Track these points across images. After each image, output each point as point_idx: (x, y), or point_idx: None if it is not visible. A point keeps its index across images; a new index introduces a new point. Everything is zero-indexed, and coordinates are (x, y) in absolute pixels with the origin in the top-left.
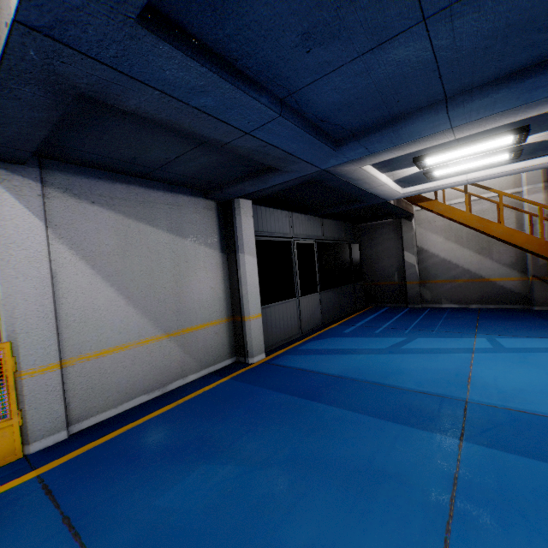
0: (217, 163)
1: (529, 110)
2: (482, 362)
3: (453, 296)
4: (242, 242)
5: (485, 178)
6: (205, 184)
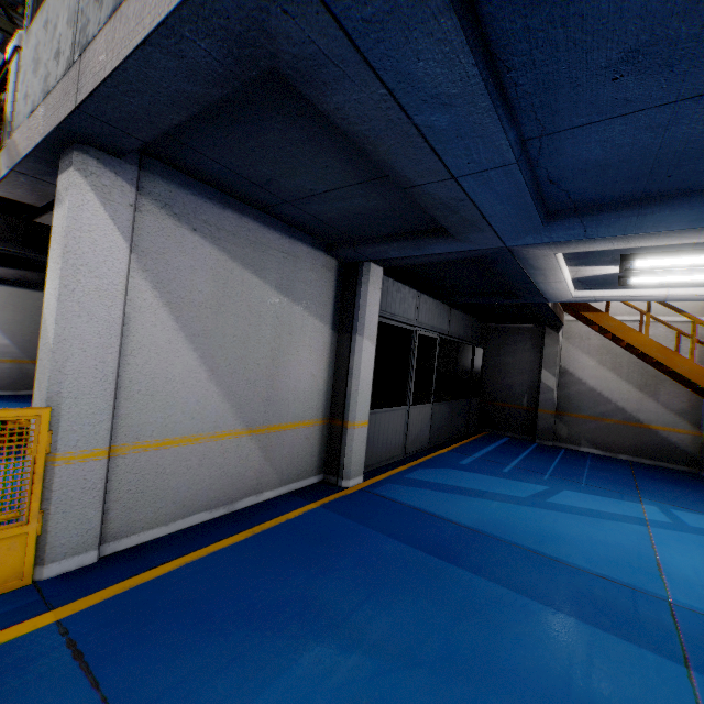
0: (371, 211)
1: None
2: (666, 543)
3: (597, 439)
4: (364, 321)
5: (690, 298)
6: (336, 235)
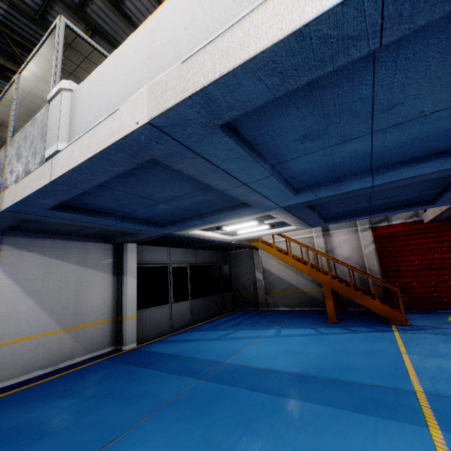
0: (106, 230)
1: (239, 218)
2: (257, 343)
3: (285, 302)
4: (127, 269)
5: (270, 234)
6: (104, 236)
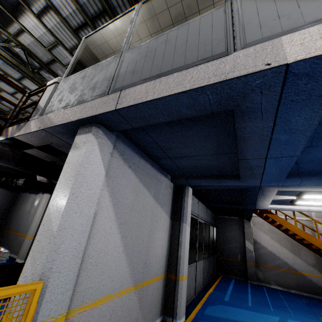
0: (206, 165)
1: None
2: None
3: (278, 280)
4: (186, 215)
5: (317, 211)
6: (179, 173)
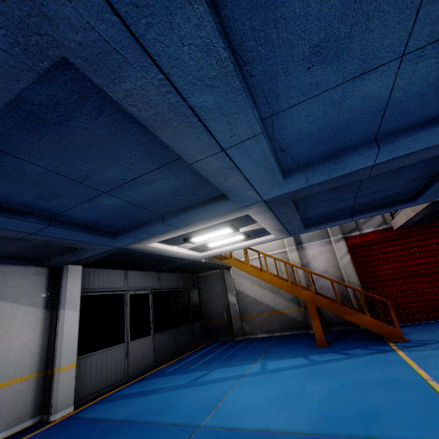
0: (33, 245)
1: (211, 221)
2: (241, 386)
3: (263, 327)
4: (65, 299)
5: (244, 247)
6: (35, 256)
